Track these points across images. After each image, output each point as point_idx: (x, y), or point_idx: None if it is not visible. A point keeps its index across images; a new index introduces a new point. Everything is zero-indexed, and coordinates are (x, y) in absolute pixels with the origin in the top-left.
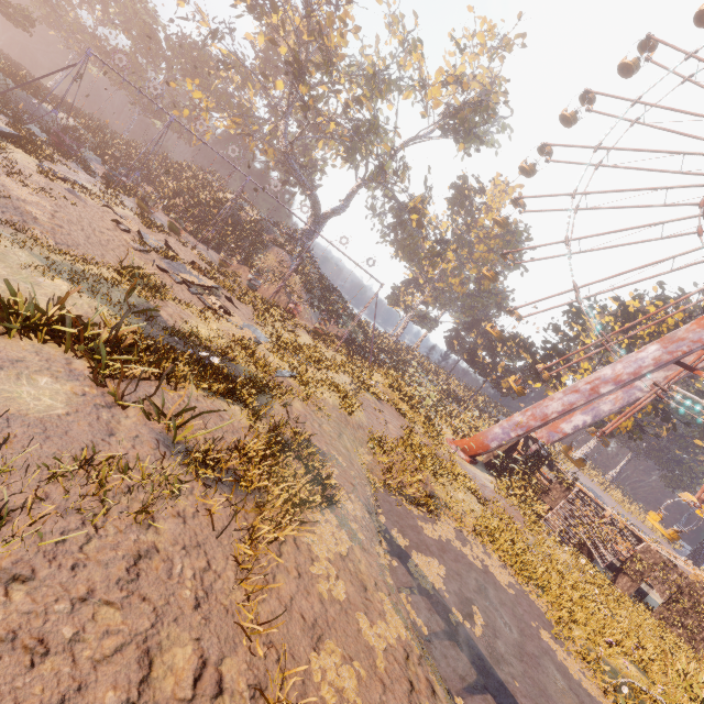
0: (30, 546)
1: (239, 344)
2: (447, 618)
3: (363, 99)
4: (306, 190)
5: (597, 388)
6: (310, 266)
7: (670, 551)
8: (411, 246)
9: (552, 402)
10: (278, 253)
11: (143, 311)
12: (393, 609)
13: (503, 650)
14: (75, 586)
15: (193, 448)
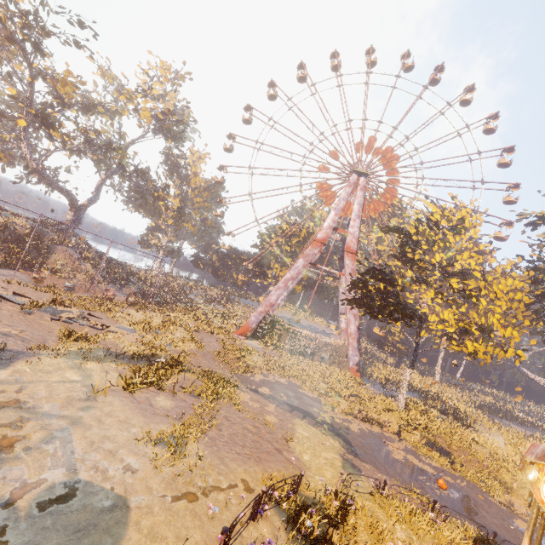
0: (214, 426)
1: (144, 345)
2: (277, 400)
3: (101, 130)
4: (64, 193)
5: (287, 284)
6: (88, 249)
7: (326, 338)
8: (151, 208)
9: (272, 296)
10: (64, 251)
11: (118, 356)
12: (269, 403)
13: (293, 400)
14: (227, 427)
15: (200, 393)
